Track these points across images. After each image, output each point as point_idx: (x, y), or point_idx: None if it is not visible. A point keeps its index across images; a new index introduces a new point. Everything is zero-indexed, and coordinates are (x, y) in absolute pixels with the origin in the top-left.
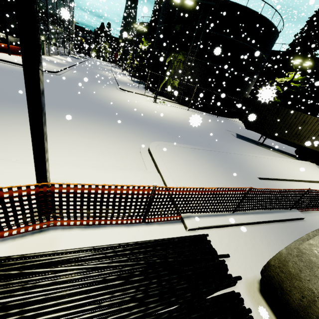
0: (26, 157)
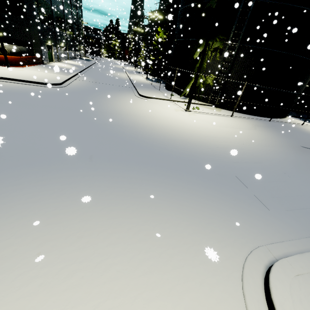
0: None
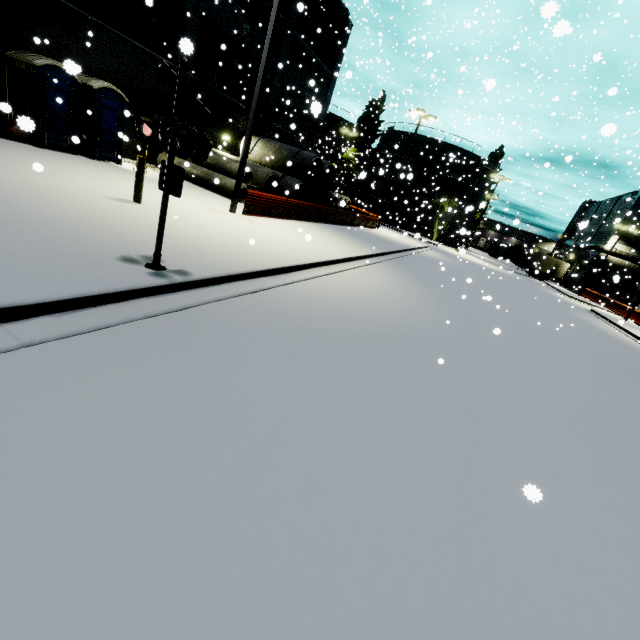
0: None
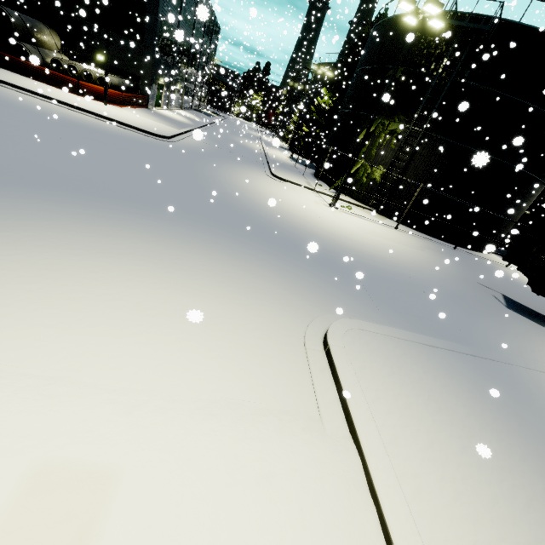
0: (33, 354)
